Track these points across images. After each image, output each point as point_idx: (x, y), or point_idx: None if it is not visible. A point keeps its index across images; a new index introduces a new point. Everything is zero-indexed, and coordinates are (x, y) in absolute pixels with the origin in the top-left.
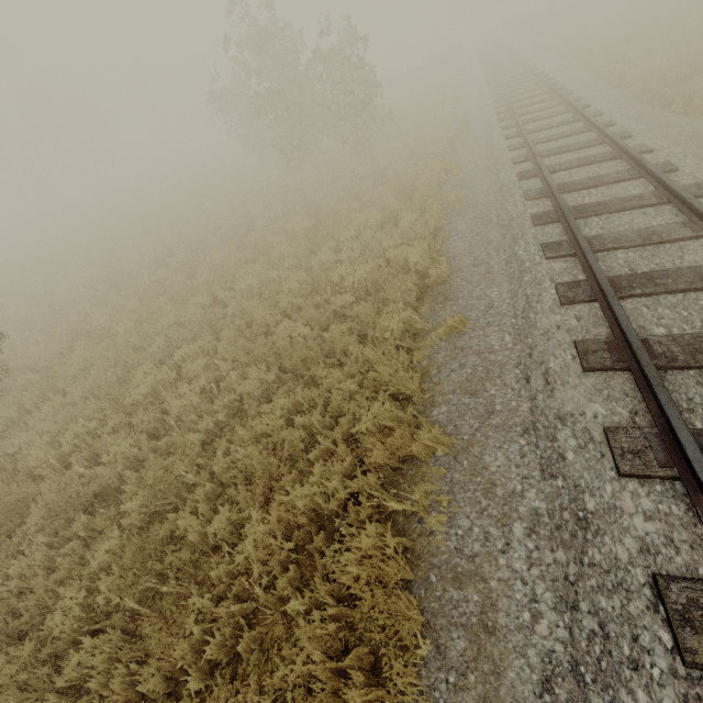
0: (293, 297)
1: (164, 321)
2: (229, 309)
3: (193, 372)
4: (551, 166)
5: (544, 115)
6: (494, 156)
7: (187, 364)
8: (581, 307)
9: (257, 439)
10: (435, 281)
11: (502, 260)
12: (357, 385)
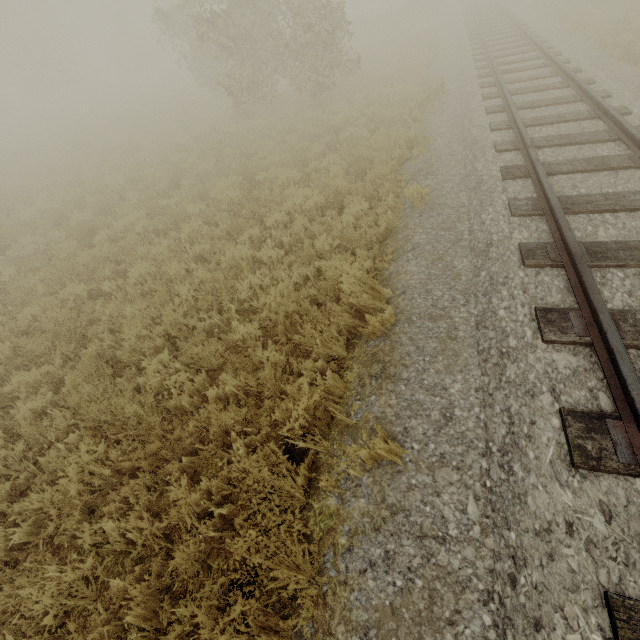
0: (190, 305)
1: (27, 312)
2: (105, 311)
3: (14, 427)
4: (548, 164)
5: (536, 87)
6: (472, 134)
7: (20, 400)
8: (611, 482)
9: (57, 594)
10: (372, 332)
11: (472, 317)
12: (228, 512)
